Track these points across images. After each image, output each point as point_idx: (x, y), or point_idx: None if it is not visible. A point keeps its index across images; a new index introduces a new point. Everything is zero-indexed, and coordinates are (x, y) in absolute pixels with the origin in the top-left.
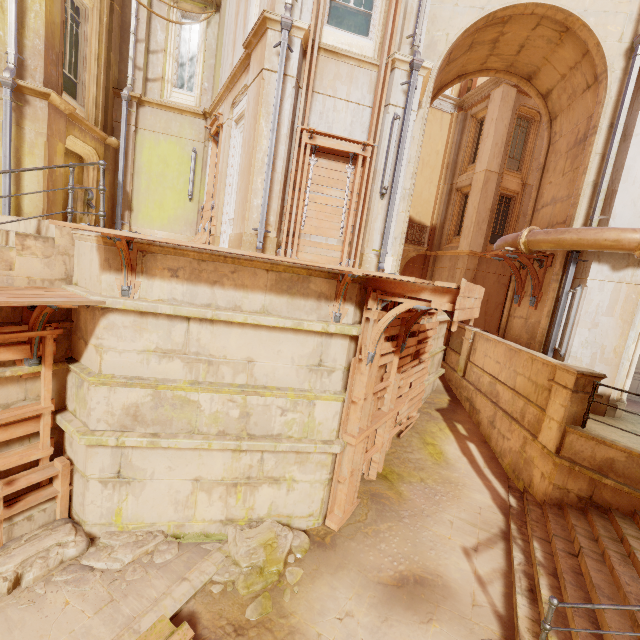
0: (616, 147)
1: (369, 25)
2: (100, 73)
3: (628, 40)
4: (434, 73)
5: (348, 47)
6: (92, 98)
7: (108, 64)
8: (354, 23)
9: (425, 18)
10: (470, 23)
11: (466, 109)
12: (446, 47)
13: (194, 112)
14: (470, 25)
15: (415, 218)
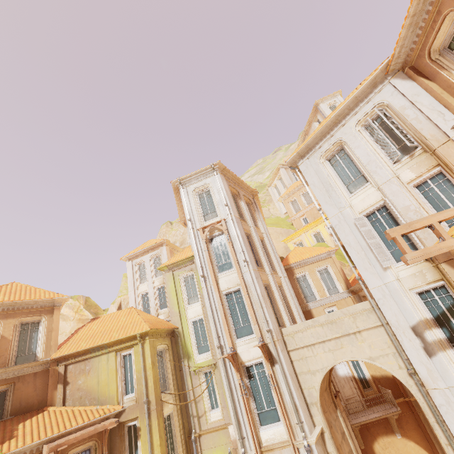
0: (453, 446)
1: (277, 412)
2: (182, 437)
3: (404, 366)
4: (319, 410)
5: (274, 435)
6: (181, 453)
7: (183, 427)
8: (271, 416)
9: (299, 407)
10: (321, 379)
11: (356, 292)
12: (317, 394)
13: (222, 427)
14: (321, 380)
15: (376, 374)
